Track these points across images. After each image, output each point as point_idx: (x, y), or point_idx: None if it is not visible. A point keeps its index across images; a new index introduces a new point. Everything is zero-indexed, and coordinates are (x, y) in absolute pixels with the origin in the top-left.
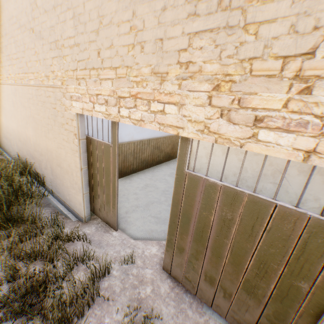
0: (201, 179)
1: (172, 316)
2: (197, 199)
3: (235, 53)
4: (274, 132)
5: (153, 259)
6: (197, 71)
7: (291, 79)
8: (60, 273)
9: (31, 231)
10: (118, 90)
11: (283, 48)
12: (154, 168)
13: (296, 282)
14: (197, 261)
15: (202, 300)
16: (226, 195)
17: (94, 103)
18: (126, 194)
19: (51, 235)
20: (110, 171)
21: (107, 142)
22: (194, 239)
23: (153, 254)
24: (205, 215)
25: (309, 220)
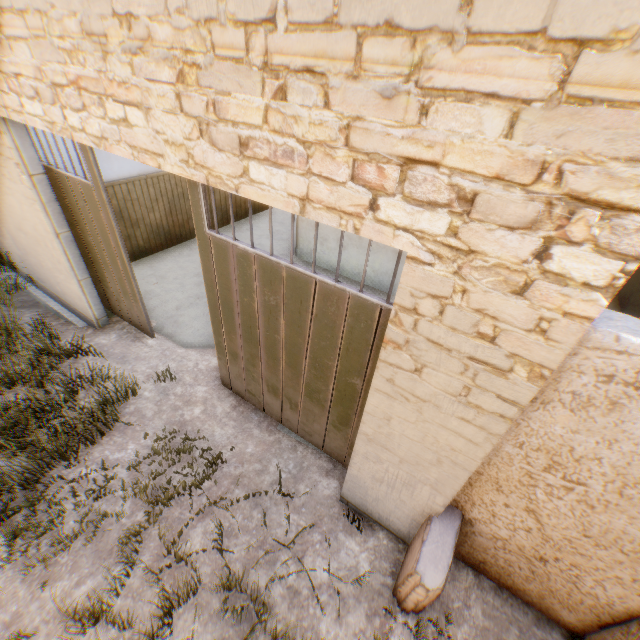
0: (230, 246)
1: (228, 438)
2: (233, 278)
3: (185, 6)
4: (264, 167)
5: (211, 374)
6: (146, 37)
7: (262, 71)
8: (59, 400)
9: (1, 347)
10: (47, 69)
11: (239, 4)
12: (242, 223)
13: (351, 379)
14: (255, 369)
15: (272, 417)
16: (262, 270)
17: (21, 96)
18: (180, 276)
19: (33, 350)
20: (109, 237)
21: (84, 180)
22: (244, 338)
23: (213, 368)
24: (248, 302)
25: (350, 299)
